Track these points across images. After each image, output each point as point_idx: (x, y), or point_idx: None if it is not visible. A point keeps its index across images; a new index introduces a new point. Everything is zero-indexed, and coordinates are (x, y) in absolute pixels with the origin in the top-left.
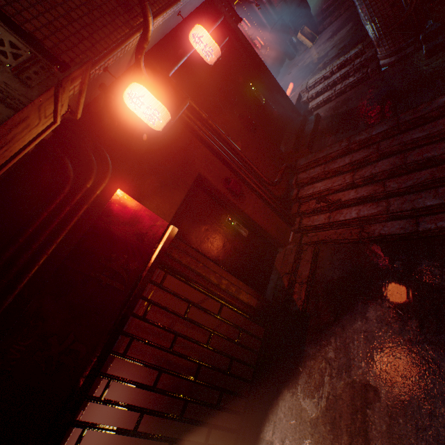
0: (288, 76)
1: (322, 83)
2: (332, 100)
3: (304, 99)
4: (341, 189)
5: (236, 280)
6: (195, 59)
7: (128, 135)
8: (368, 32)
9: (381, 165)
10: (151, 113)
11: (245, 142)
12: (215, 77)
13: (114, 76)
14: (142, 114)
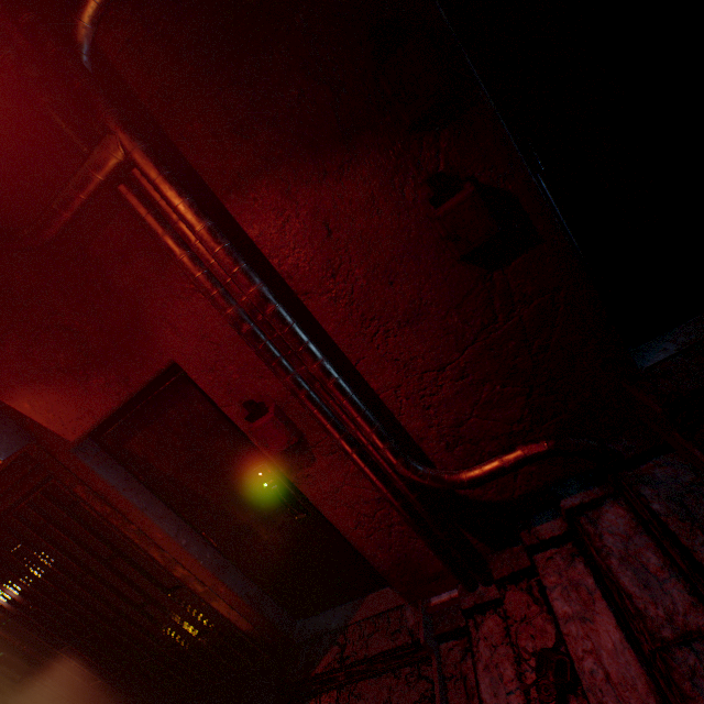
0: None
1: None
2: None
3: None
4: None
5: (211, 580)
6: None
7: None
8: None
9: None
10: None
11: (407, 298)
12: None
13: None
14: None
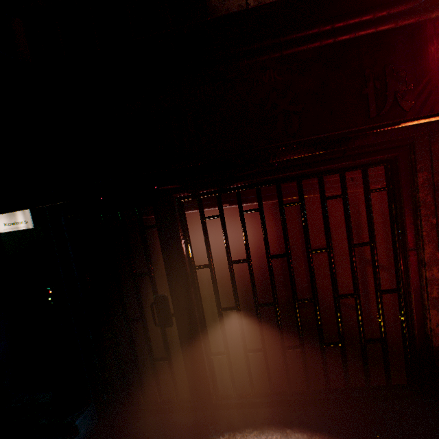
0: None
1: None
2: None
3: None
4: None
5: None
6: None
7: None
8: None
9: None
10: None
11: None
12: None
13: None
14: None
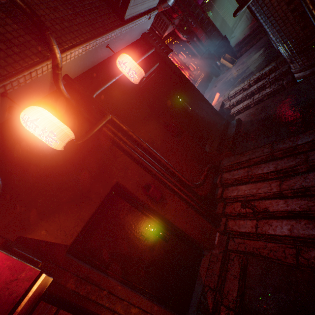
0: (214, 88)
1: (241, 93)
2: (251, 107)
3: (226, 106)
4: (267, 196)
5: (149, 305)
6: (125, 80)
7: (39, 152)
8: (279, 52)
9: (313, 177)
10: (46, 135)
11: (169, 146)
12: (143, 93)
13: (12, 101)
14: (38, 136)
